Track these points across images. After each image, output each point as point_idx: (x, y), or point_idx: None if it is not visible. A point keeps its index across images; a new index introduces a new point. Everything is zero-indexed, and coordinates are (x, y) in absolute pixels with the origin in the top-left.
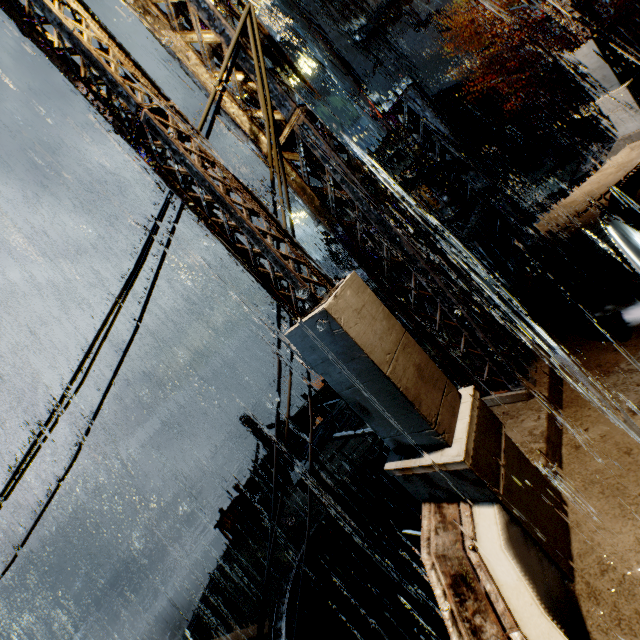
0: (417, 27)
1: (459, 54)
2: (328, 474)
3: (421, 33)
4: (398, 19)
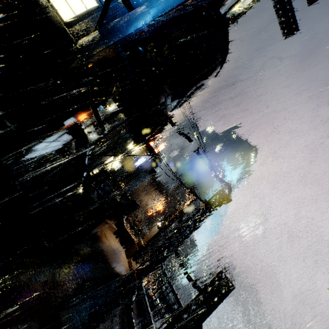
0: None
1: None
2: None
3: None
4: None
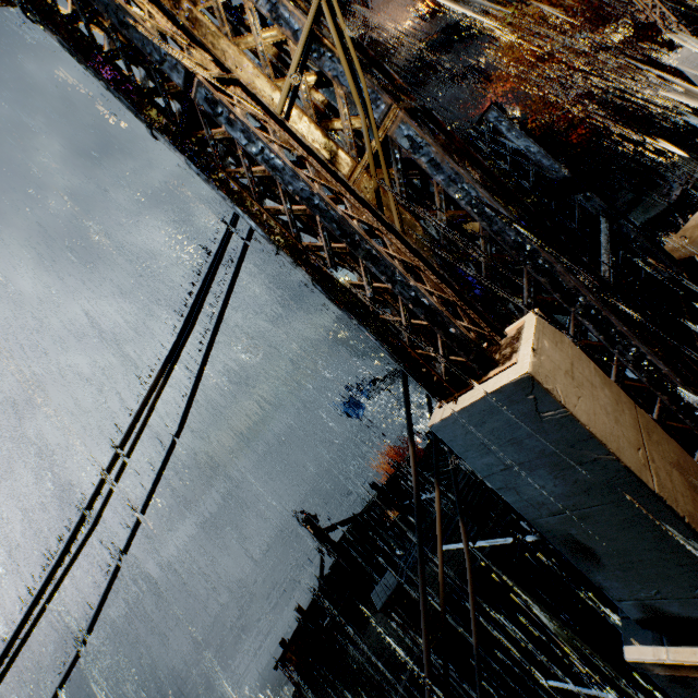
0: (454, 81)
1: (501, 101)
2: (416, 589)
3: (458, 87)
4: (433, 77)
